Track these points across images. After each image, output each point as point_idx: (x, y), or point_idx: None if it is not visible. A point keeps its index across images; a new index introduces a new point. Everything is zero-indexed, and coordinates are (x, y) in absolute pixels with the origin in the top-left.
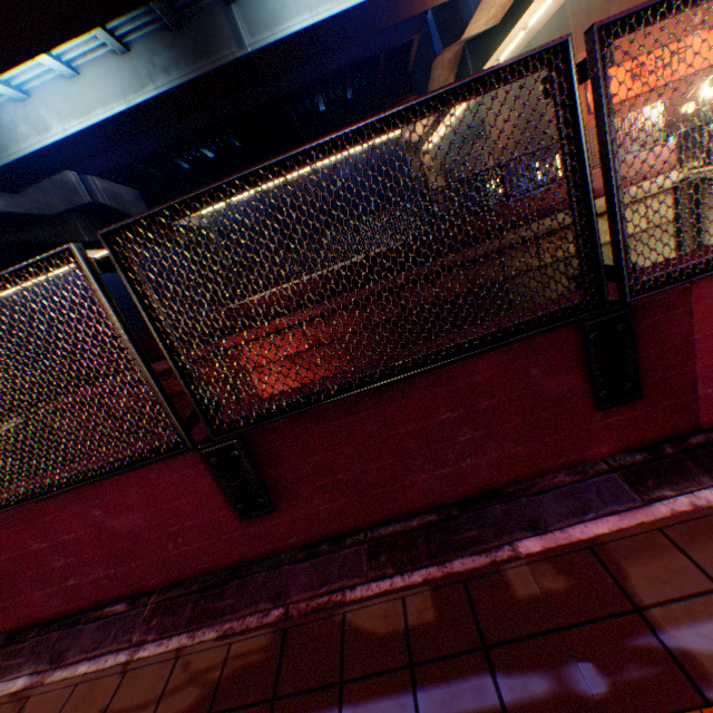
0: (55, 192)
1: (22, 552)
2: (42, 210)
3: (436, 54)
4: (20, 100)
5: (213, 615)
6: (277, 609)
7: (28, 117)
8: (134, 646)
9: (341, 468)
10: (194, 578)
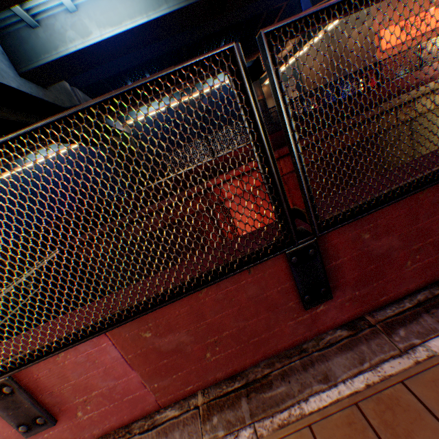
0: (62, 93)
1: None
2: (59, 103)
3: (303, 11)
4: (70, 11)
5: None
6: None
7: (74, 25)
8: None
9: None
10: None
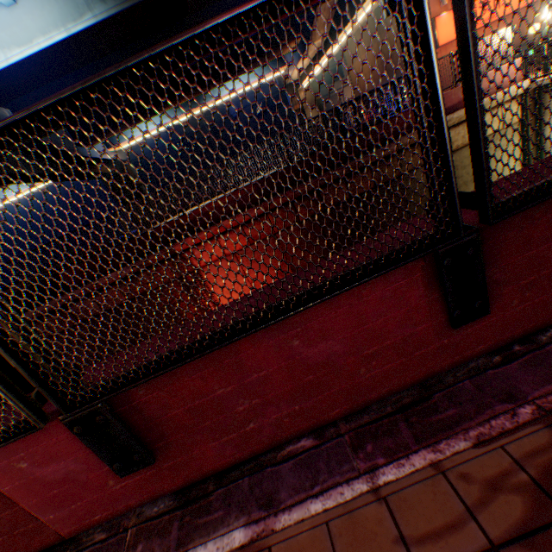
0: None
1: (202, 400)
2: None
3: None
4: None
5: (442, 428)
6: (524, 408)
7: None
8: (364, 474)
9: (547, 263)
10: (377, 402)
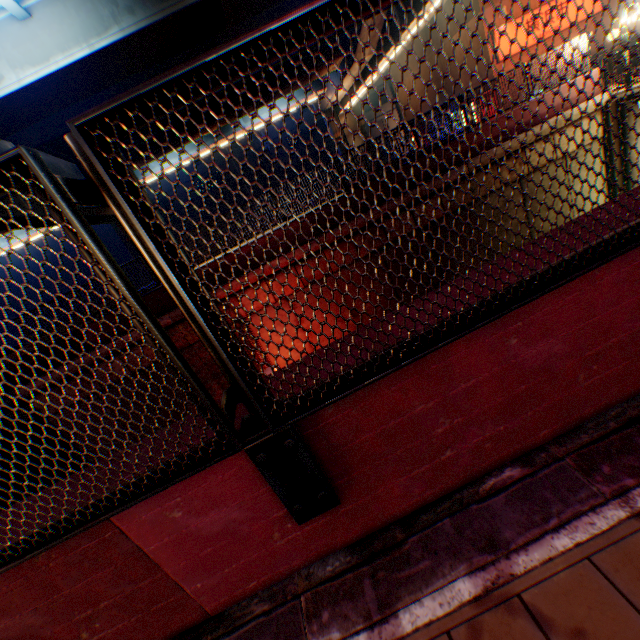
0: None
1: (397, 421)
2: None
3: None
4: None
5: None
6: None
7: None
8: (612, 499)
9: None
10: (591, 420)
